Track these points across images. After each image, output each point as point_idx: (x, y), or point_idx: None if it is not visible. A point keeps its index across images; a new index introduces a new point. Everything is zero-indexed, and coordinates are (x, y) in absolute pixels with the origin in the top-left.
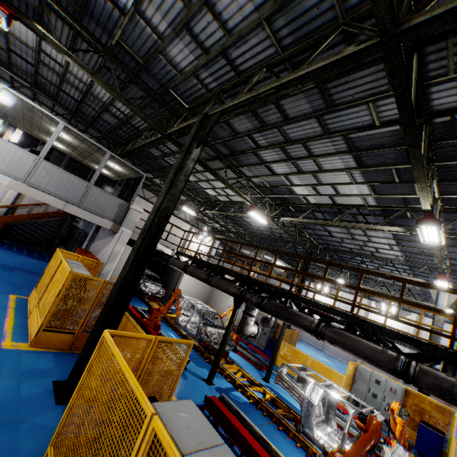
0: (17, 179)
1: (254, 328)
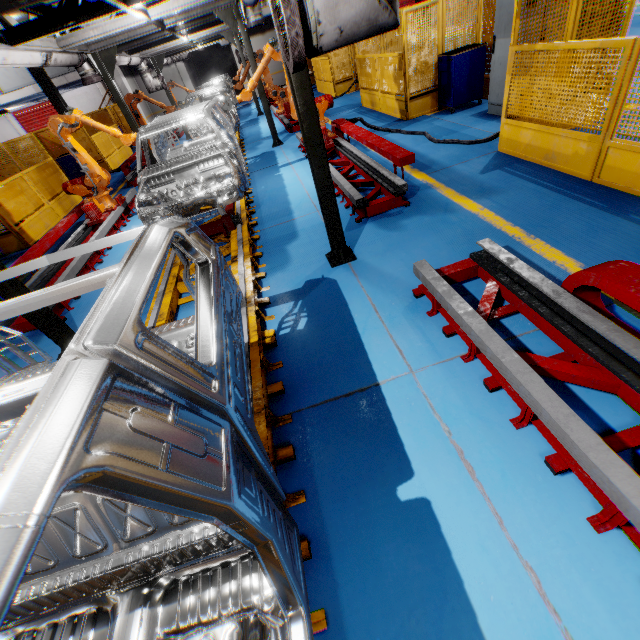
0: (34, 84)
1: (155, 82)
